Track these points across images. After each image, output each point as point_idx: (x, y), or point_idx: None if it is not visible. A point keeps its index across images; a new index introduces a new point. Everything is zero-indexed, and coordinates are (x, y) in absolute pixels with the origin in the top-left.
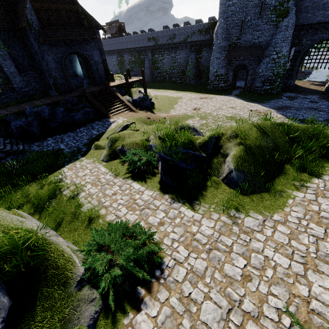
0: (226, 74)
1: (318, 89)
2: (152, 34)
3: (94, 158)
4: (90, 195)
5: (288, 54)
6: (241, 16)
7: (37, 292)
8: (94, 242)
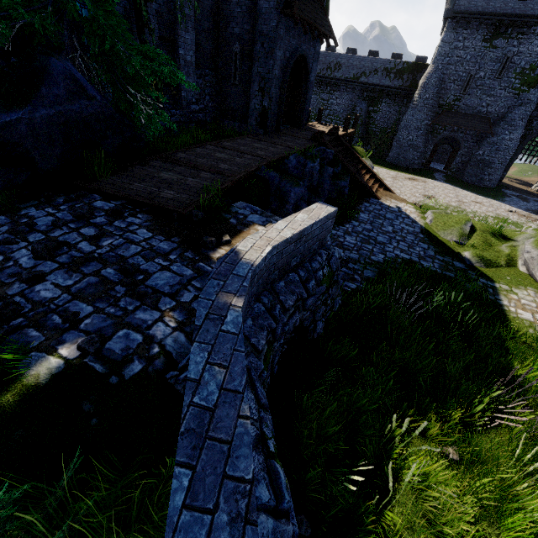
0: (424, 147)
1: (528, 190)
2: None
3: (527, 287)
4: None
5: (520, 138)
6: (471, 69)
7: None
8: None
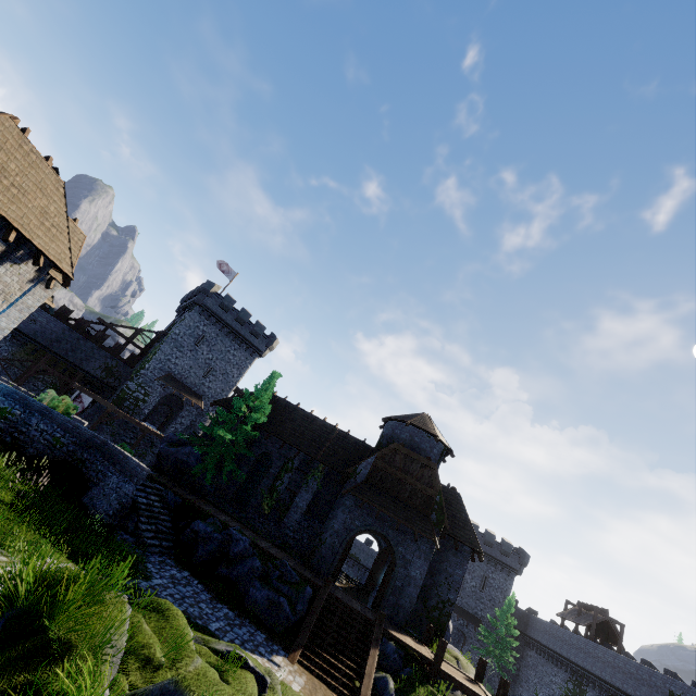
0: None
1: None
2: (686, 689)
3: None
4: None
5: None
6: None
7: None
8: None
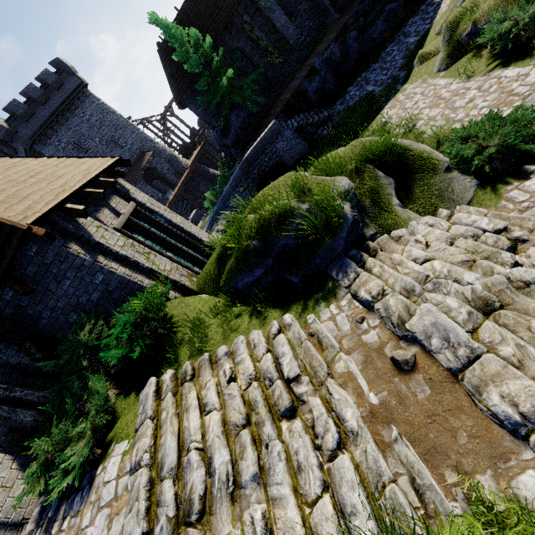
0: None
1: None
2: None
3: (422, 77)
4: (430, 119)
5: None
6: None
7: (411, 178)
8: (455, 138)
